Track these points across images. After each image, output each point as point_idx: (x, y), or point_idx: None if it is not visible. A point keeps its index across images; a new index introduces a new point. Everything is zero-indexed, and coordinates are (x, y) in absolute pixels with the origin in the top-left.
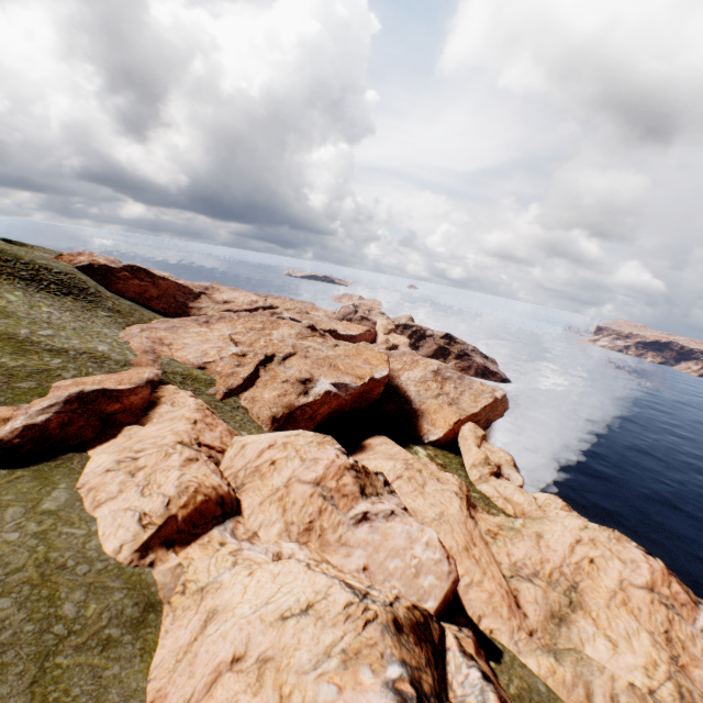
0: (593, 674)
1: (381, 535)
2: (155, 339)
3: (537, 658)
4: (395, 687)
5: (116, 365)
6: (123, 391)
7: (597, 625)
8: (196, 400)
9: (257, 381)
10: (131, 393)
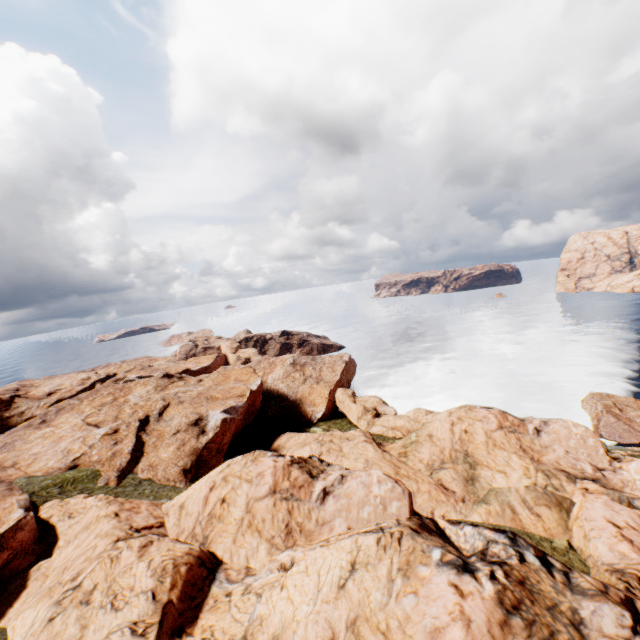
0: (508, 496)
1: (345, 497)
2: None
3: (477, 511)
4: (444, 561)
5: None
6: (5, 534)
7: (490, 468)
8: (96, 497)
9: (145, 448)
10: (15, 532)
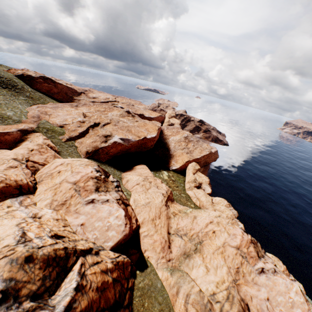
0: (184, 283)
1: (96, 210)
2: (43, 112)
3: (163, 272)
4: None
5: (13, 121)
6: (0, 133)
7: (203, 261)
8: (43, 140)
9: (87, 135)
10: (5, 134)
